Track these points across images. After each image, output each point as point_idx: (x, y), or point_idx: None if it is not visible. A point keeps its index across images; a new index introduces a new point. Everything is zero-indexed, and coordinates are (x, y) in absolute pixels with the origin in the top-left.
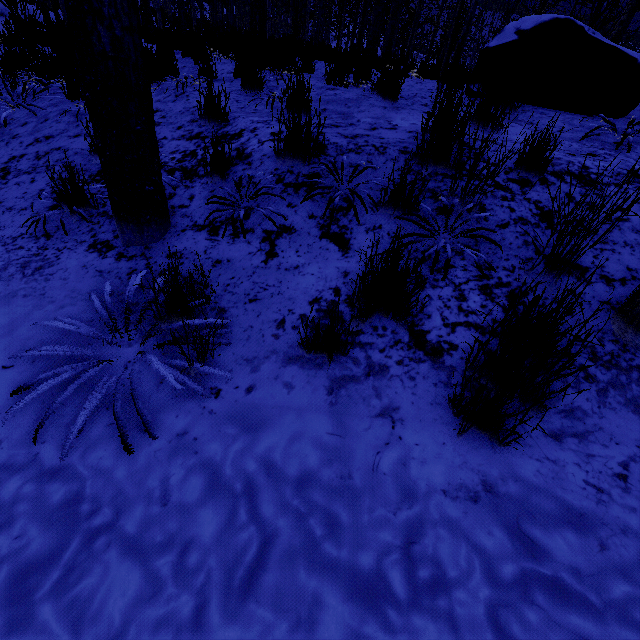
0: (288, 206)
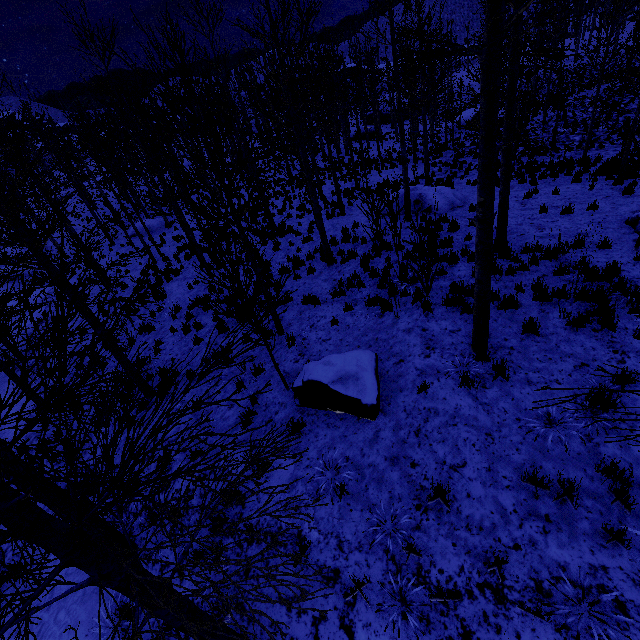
0: (170, 549)
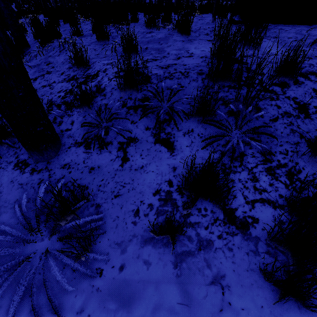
0: (131, 123)
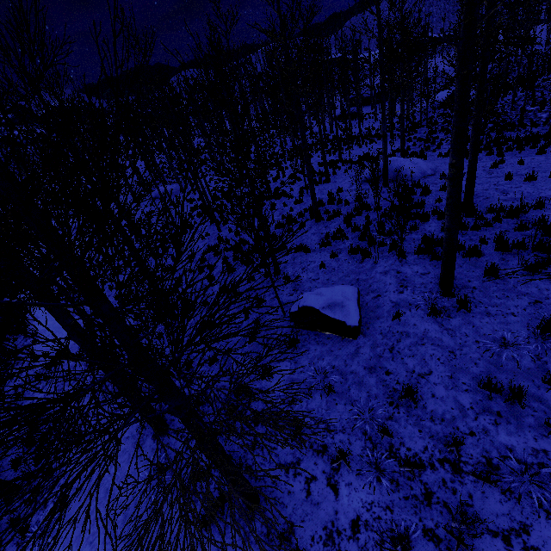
0: None
